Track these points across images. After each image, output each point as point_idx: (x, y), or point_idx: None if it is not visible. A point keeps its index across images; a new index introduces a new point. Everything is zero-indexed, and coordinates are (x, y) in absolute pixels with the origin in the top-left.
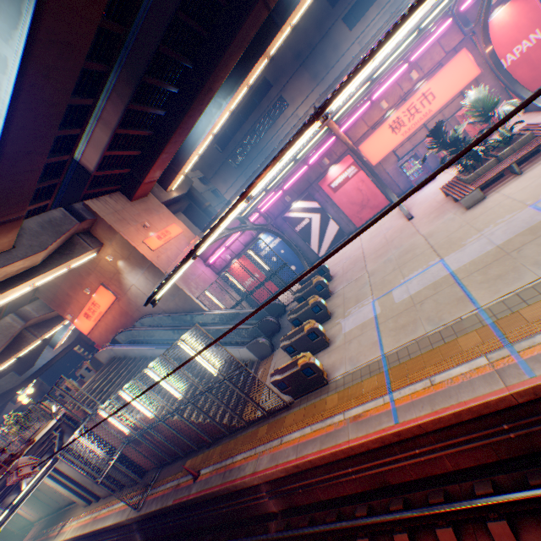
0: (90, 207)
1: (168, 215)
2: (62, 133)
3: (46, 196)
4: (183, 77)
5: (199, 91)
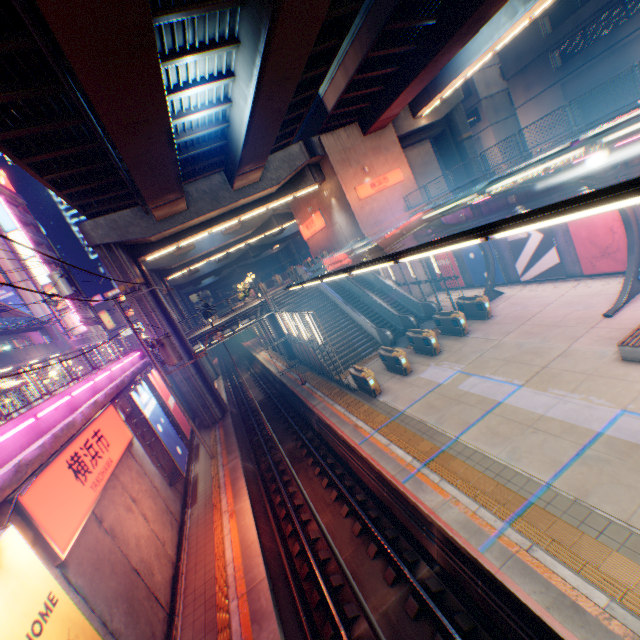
0: (322, 144)
1: (396, 157)
2: (297, 100)
3: (289, 134)
4: (446, 3)
5: (458, 28)
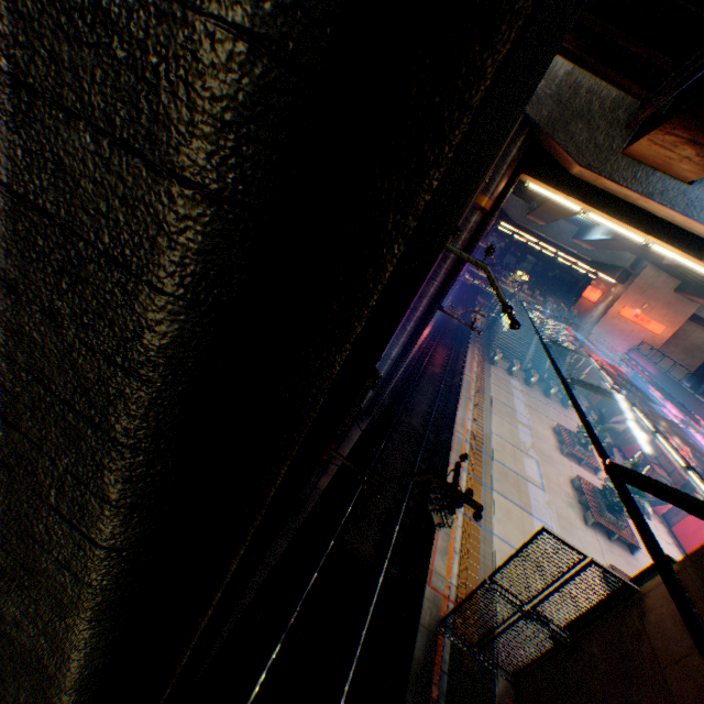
0: (643, 269)
1: (673, 321)
2: None
3: None
4: None
5: None
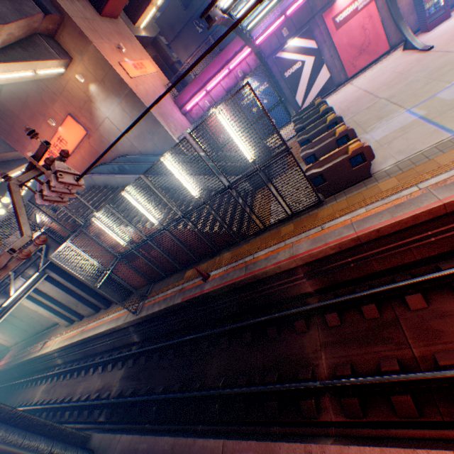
0: None
1: (141, 50)
2: None
3: None
4: None
5: None
